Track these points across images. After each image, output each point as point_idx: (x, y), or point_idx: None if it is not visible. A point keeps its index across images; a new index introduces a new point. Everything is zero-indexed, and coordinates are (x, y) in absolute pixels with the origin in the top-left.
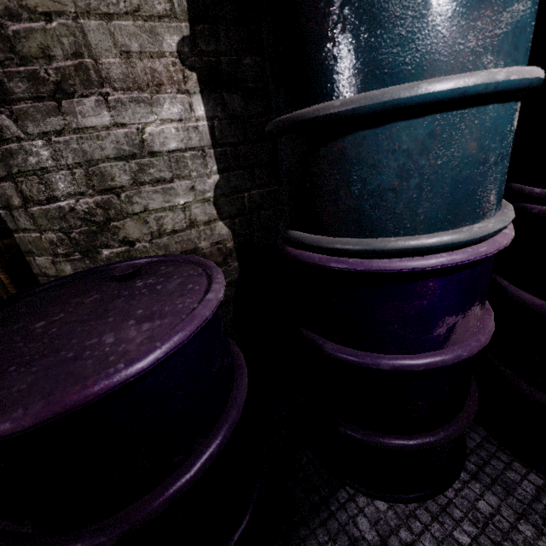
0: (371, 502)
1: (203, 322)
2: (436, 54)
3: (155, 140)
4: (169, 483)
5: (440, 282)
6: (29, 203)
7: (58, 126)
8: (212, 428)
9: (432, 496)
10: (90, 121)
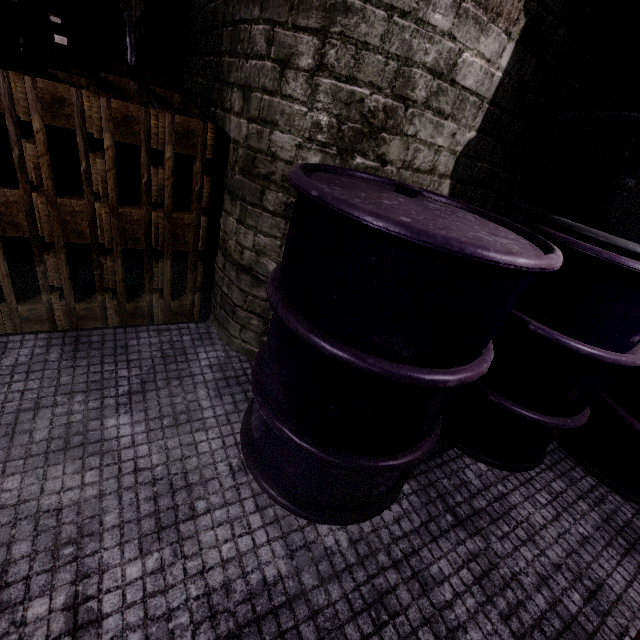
0: (475, 463)
1: None
2: None
3: (462, 69)
4: (477, 364)
5: None
6: (323, 71)
7: (407, 7)
8: None
9: (523, 470)
10: (436, 19)
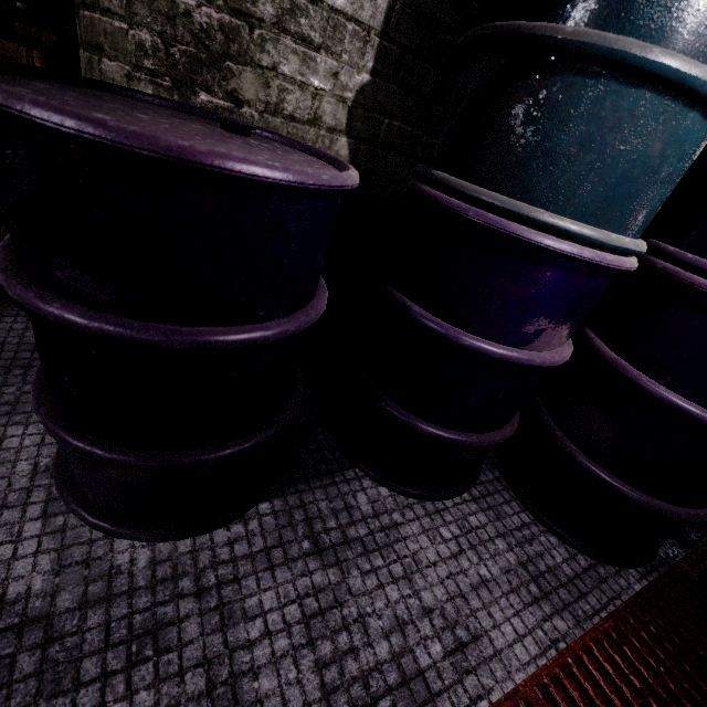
0: (375, 487)
1: (345, 186)
2: (682, 25)
3: None
4: (246, 329)
5: (557, 276)
6: None
7: None
8: (292, 313)
9: (434, 498)
10: None
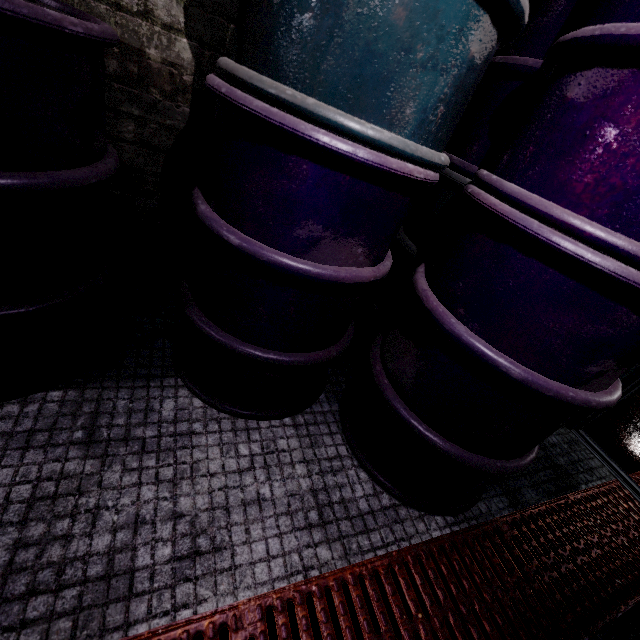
0: (190, 397)
1: (11, 11)
2: None
3: None
4: None
5: (315, 171)
6: None
7: None
8: (5, 170)
9: (246, 416)
10: None
